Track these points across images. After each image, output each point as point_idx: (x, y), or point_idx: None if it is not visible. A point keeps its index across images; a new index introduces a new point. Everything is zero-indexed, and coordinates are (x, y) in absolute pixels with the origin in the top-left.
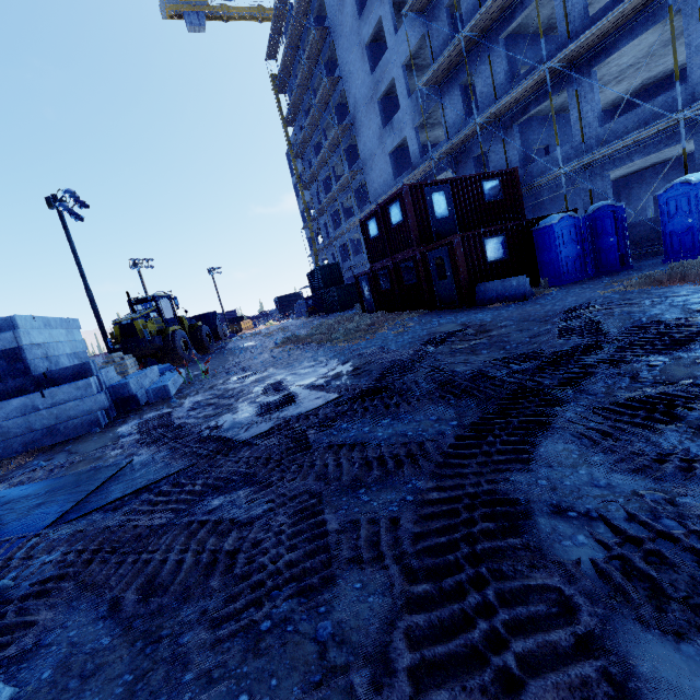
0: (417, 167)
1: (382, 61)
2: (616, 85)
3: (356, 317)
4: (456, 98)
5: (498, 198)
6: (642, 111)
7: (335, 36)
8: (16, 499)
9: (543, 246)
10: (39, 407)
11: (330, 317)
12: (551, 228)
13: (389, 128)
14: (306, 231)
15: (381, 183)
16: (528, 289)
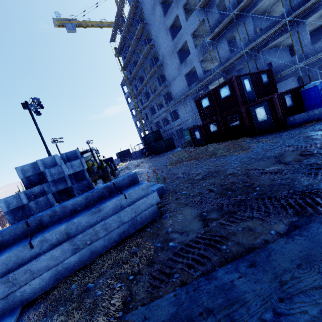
0: (202, 79)
1: (179, 34)
2: None
3: (199, 148)
4: (224, 45)
5: (267, 82)
6: None
7: (150, 27)
8: (280, 275)
9: (309, 97)
10: (124, 205)
11: (166, 154)
12: (316, 87)
13: (184, 64)
14: (134, 119)
15: (180, 89)
16: None
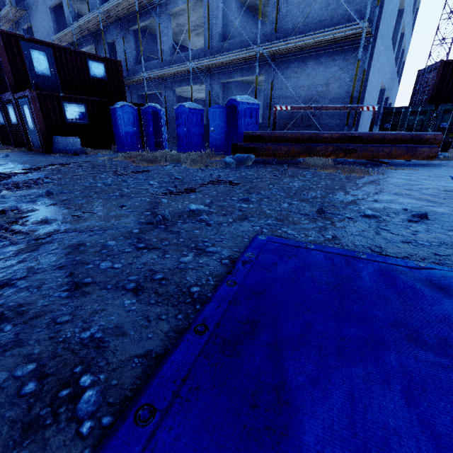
0: None
1: None
2: (197, 36)
3: None
4: None
5: (103, 78)
6: (187, 55)
7: None
8: None
9: (114, 122)
10: None
11: None
12: (116, 110)
13: None
14: None
15: (45, 32)
16: (80, 147)
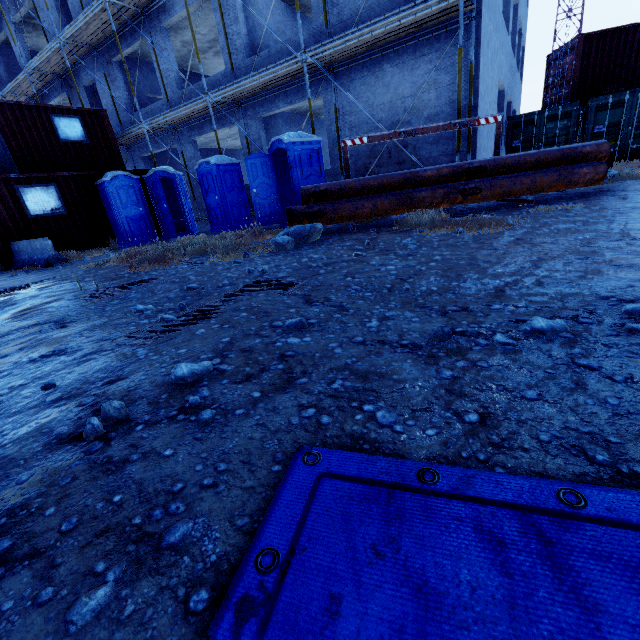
0: None
1: None
2: (217, 57)
3: None
4: (50, 2)
5: (81, 140)
6: (203, 85)
7: None
8: None
9: (107, 204)
10: None
11: None
12: (105, 185)
13: None
14: None
15: None
16: (53, 253)
